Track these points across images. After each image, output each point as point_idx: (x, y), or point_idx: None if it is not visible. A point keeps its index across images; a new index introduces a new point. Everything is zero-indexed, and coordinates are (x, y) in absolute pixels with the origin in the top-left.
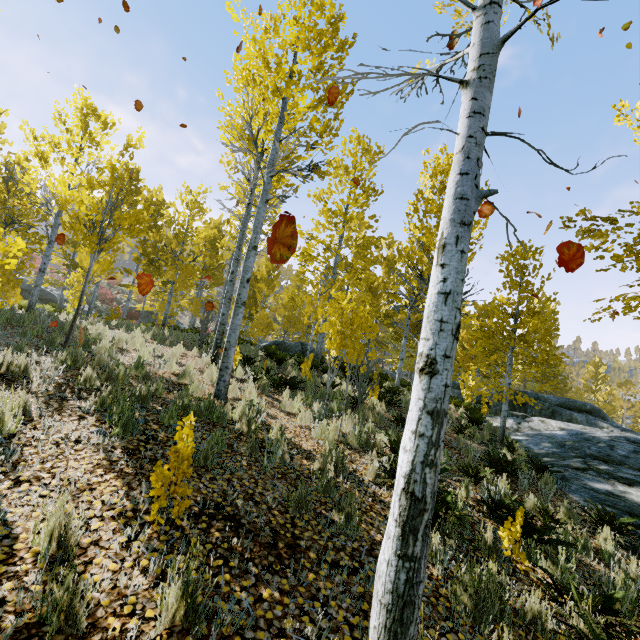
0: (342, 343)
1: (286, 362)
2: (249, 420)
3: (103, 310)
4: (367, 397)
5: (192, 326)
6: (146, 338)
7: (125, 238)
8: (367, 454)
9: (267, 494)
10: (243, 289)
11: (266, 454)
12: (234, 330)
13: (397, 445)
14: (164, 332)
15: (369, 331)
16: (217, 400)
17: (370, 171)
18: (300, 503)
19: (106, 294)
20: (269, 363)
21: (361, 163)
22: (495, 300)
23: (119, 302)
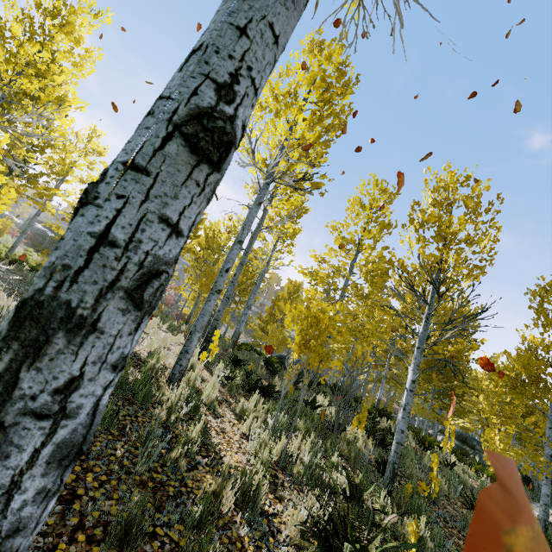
0: (305, 345)
1: (280, 374)
2: (171, 407)
3: (164, 311)
4: (354, 429)
5: (223, 334)
6: (161, 326)
7: (183, 254)
8: (300, 494)
9: (101, 503)
10: (220, 277)
11: (140, 447)
12: (203, 315)
13: (356, 495)
14: (181, 326)
15: (338, 336)
16: (168, 384)
17: (387, 209)
18: (128, 534)
19: (170, 299)
20: (260, 370)
21: (377, 201)
22: (524, 339)
23: (178, 307)
